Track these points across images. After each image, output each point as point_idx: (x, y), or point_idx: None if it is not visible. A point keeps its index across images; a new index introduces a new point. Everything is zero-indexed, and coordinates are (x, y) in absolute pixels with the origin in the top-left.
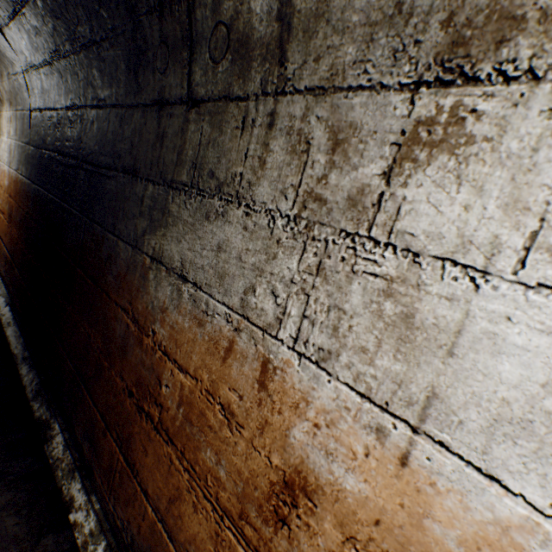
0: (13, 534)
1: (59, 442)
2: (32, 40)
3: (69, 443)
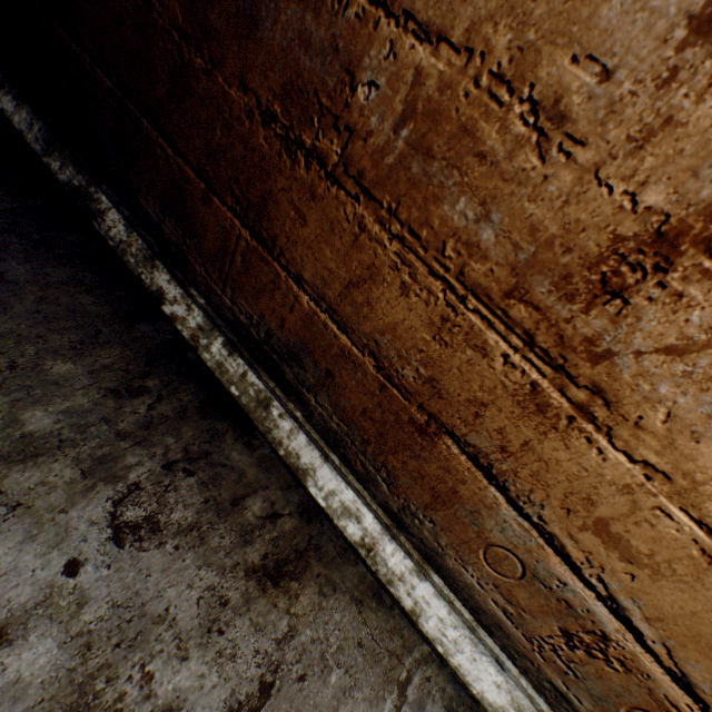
0: (94, 313)
1: (115, 221)
2: None
3: (134, 223)
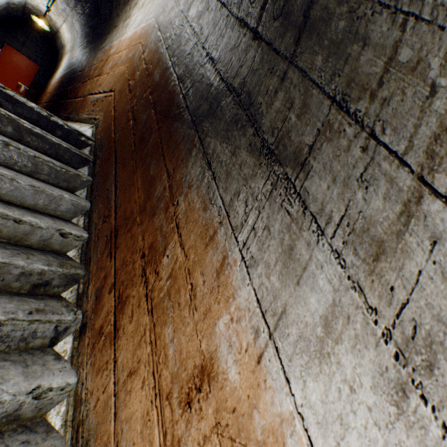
0: None
1: None
2: (88, 20)
3: None
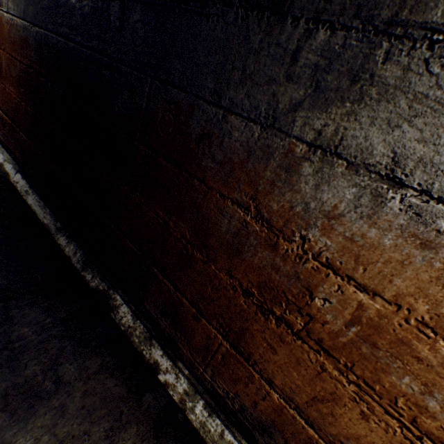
0: (117, 394)
1: (125, 312)
2: None
3: (138, 315)
